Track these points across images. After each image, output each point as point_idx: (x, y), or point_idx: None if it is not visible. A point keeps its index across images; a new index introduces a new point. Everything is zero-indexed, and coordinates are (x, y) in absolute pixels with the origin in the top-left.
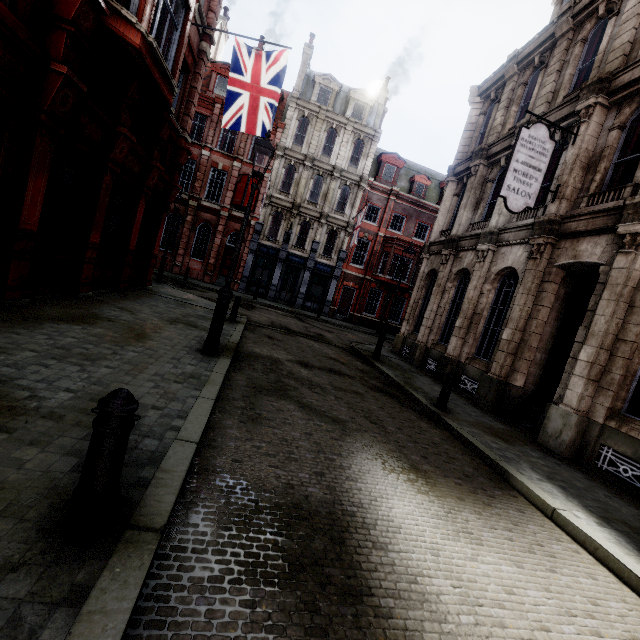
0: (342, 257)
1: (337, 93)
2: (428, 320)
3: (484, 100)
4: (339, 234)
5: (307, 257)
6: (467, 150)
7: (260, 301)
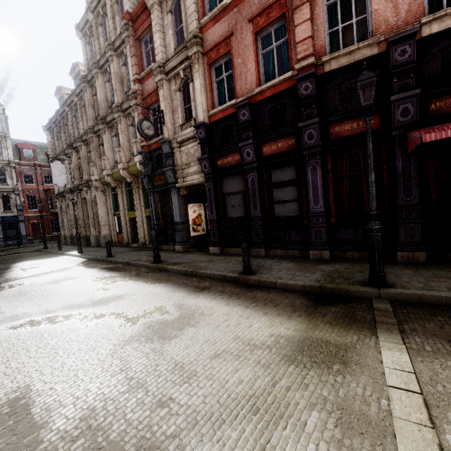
0: (20, 209)
1: None
2: (66, 226)
3: (50, 132)
4: (11, 196)
5: None
6: (53, 153)
7: None
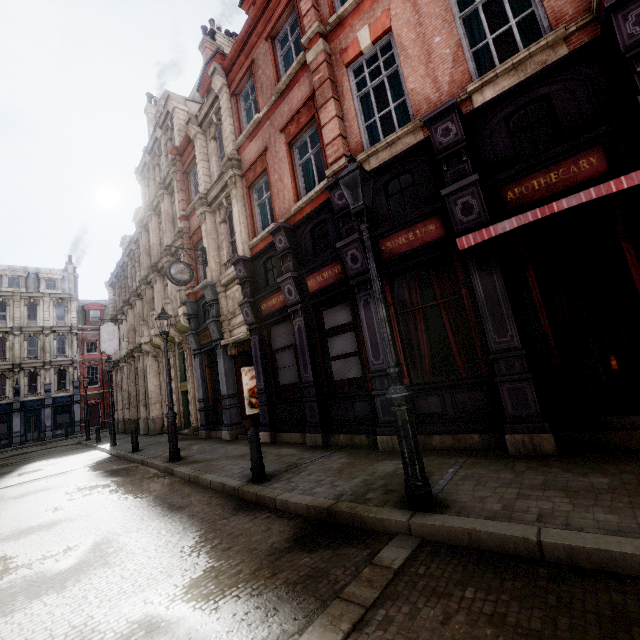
0: (77, 385)
1: (27, 277)
2: (120, 406)
3: (113, 288)
4: (68, 370)
5: (43, 398)
6: (114, 313)
7: (4, 450)
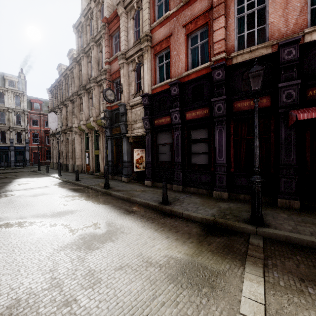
0: (27, 142)
1: None
2: (55, 156)
3: (51, 93)
4: (22, 133)
5: (9, 146)
6: (52, 107)
7: None
